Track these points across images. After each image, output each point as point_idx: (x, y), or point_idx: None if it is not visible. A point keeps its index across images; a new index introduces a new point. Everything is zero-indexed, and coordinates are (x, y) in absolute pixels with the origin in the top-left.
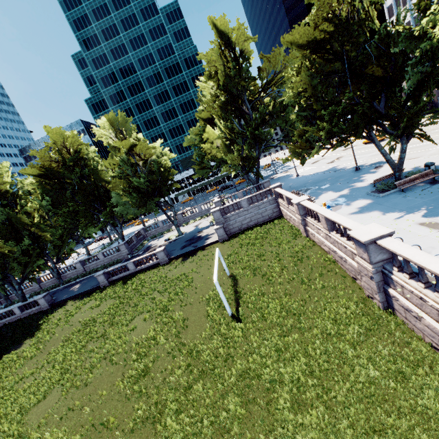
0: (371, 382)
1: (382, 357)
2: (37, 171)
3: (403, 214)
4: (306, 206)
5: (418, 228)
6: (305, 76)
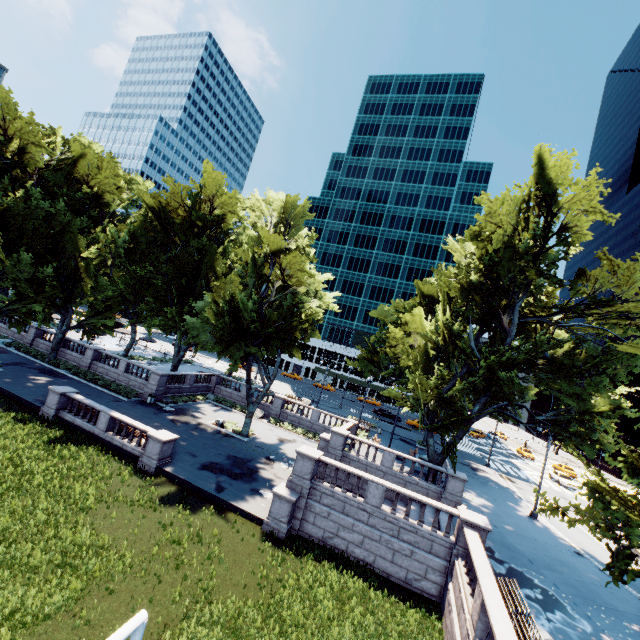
0: None
1: None
2: (153, 202)
3: None
4: None
5: None
6: None
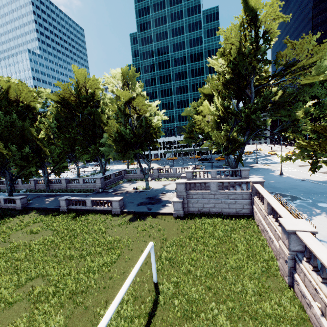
0: None
1: None
2: (57, 99)
3: None
4: (314, 251)
5: None
6: None
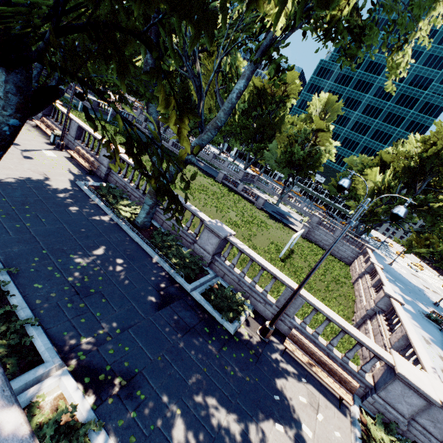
0: (320, 322)
1: (333, 326)
2: (258, 86)
3: (421, 328)
4: (376, 267)
5: (418, 334)
6: None
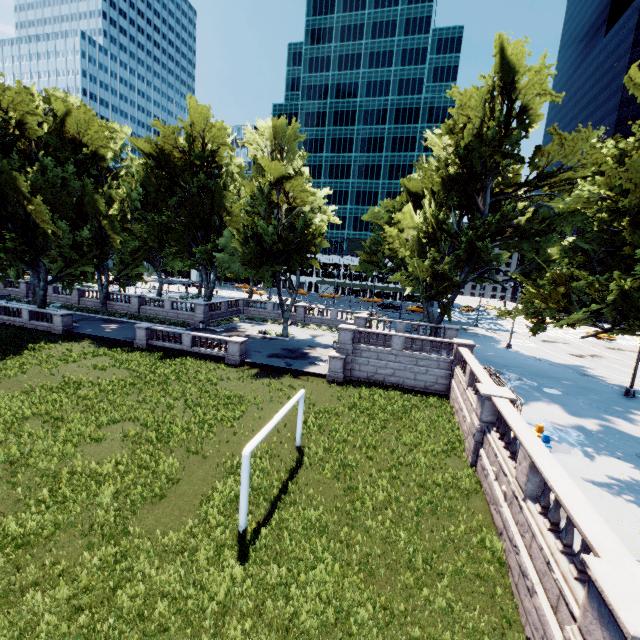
0: None
1: None
2: (150, 150)
3: None
4: (503, 412)
5: None
6: (639, 165)
